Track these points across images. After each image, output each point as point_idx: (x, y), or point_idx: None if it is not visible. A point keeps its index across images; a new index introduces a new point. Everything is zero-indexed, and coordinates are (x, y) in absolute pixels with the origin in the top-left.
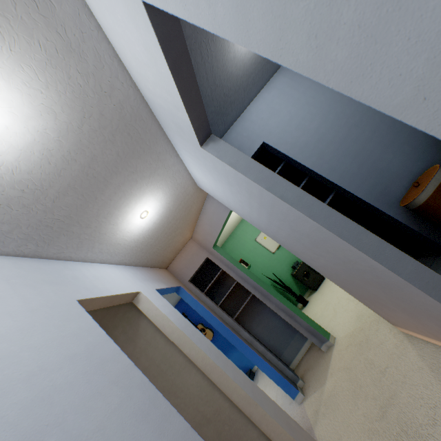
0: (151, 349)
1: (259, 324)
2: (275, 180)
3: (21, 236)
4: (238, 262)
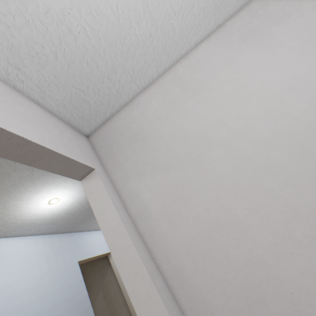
0: (110, 286)
1: None
2: None
3: (64, 227)
4: None
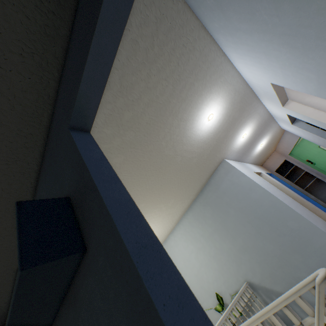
0: None
1: (321, 194)
2: (324, 133)
3: (239, 156)
4: (305, 161)
